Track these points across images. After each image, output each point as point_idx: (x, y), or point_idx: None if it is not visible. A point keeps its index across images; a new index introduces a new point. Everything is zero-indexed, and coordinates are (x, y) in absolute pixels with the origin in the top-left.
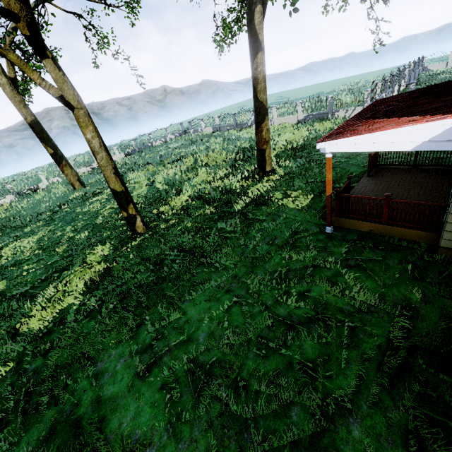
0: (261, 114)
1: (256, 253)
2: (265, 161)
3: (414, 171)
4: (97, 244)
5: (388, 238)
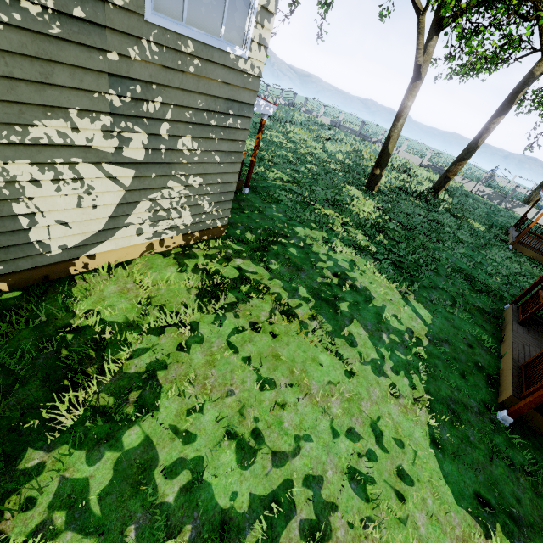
0: (470, 154)
1: (480, 241)
2: (443, 187)
3: (539, 240)
4: (344, 182)
5: (540, 263)
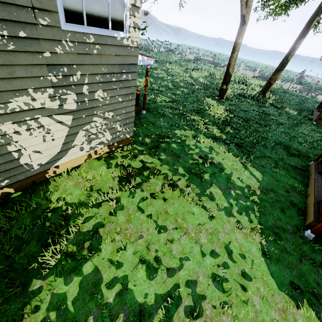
0: (284, 66)
1: (294, 121)
2: (268, 89)
3: None
4: (204, 96)
5: None
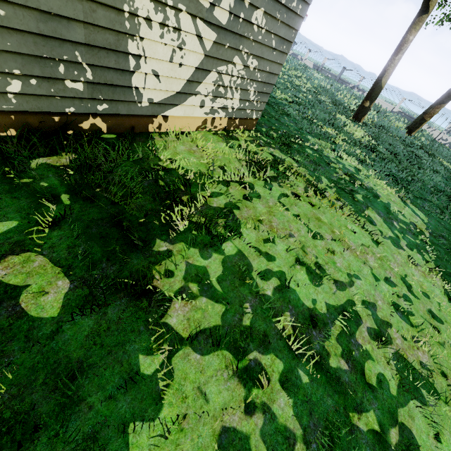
0: (450, 97)
1: None
2: (418, 128)
3: None
4: (336, 111)
5: None
